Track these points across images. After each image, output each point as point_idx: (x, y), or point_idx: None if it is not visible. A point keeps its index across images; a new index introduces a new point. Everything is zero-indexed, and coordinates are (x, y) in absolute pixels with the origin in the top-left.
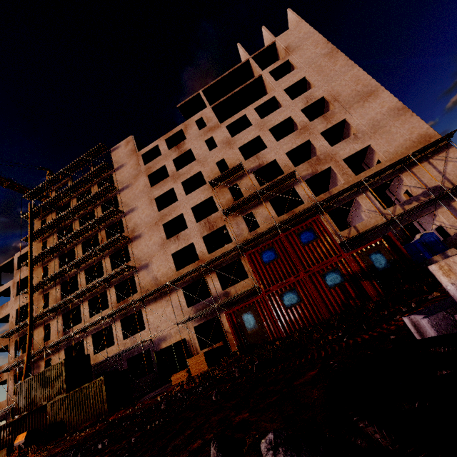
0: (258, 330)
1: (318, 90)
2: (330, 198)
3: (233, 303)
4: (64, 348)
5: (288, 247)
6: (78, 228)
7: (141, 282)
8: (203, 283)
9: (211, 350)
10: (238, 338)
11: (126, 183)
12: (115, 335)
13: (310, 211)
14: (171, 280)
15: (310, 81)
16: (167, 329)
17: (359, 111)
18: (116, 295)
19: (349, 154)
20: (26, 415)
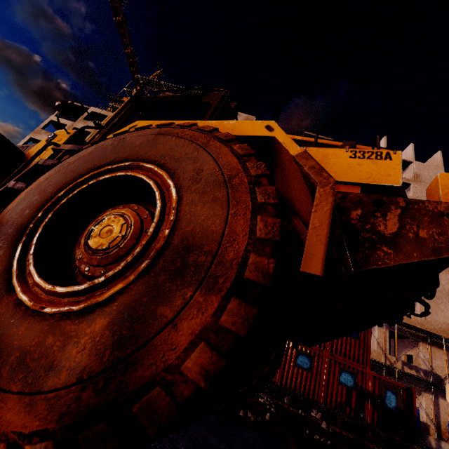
0: None
1: None
2: None
3: None
4: None
5: None
6: None
7: None
8: None
9: None
10: None
11: None
12: None
13: None
14: None
15: None
16: None
17: None
18: None
19: None
20: None
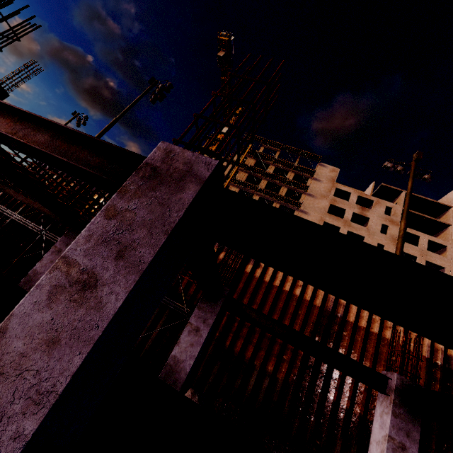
0: None
1: None
2: None
3: None
4: None
5: None
6: (264, 186)
7: None
8: None
9: None
10: None
11: (313, 193)
12: None
13: None
14: None
15: None
16: None
17: None
18: None
19: None
20: None
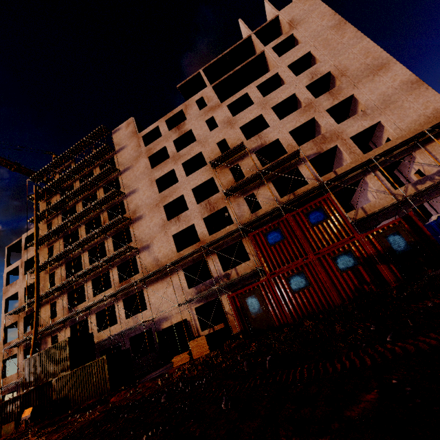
0: (262, 315)
1: (324, 65)
2: (336, 178)
3: (234, 285)
4: (70, 325)
5: (295, 228)
6: (82, 209)
7: (143, 263)
8: (204, 265)
9: (213, 333)
10: (241, 322)
11: (127, 164)
12: (118, 314)
13: (315, 192)
14: (171, 262)
15: (316, 56)
16: (168, 309)
17: (368, 85)
18: (119, 276)
19: (357, 132)
20: (33, 390)
